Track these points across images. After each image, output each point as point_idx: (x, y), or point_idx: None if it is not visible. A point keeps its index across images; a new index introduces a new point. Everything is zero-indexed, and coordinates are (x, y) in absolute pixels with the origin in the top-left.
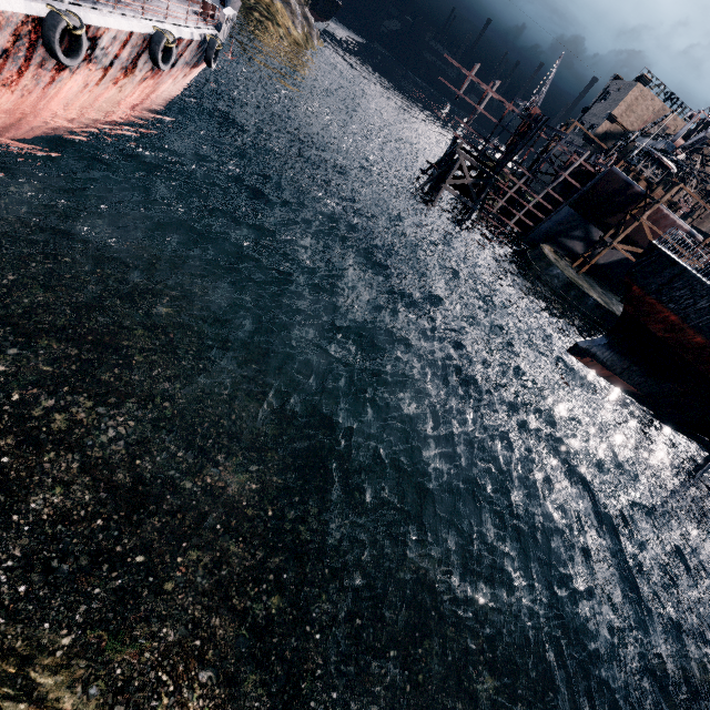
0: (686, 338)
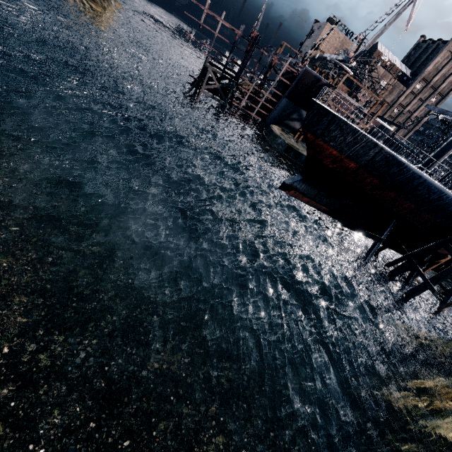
0: (345, 166)
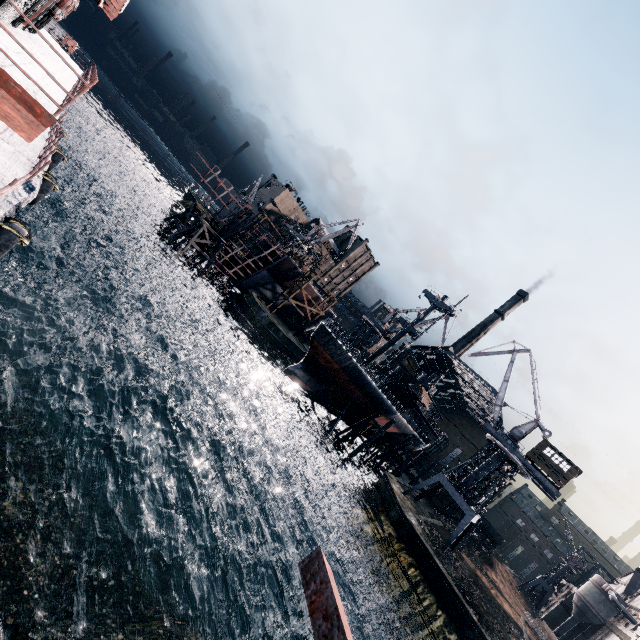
0: (332, 366)
